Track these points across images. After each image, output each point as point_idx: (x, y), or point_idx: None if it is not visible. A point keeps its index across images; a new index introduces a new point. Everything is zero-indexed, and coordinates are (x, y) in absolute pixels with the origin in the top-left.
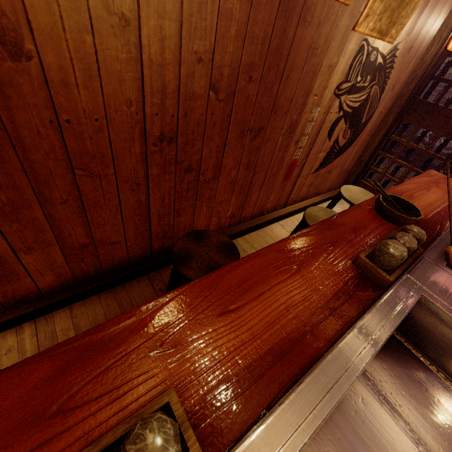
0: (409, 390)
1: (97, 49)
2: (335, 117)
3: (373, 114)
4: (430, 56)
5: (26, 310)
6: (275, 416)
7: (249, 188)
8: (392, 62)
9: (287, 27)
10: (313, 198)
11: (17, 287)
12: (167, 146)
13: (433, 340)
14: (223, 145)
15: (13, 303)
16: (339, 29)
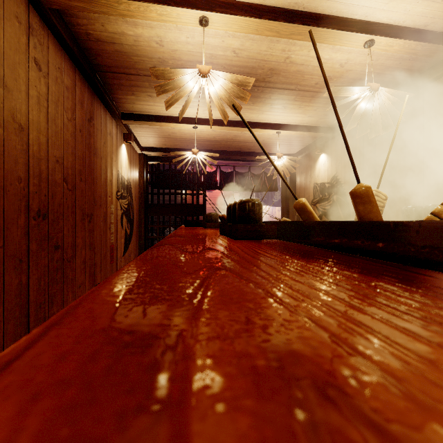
0: None
1: (4, 138)
2: (120, 213)
3: (134, 214)
4: (142, 184)
5: None
6: None
7: (94, 269)
8: (130, 185)
9: (90, 155)
10: None
11: None
12: (42, 221)
13: None
14: (74, 225)
15: None
16: (108, 163)
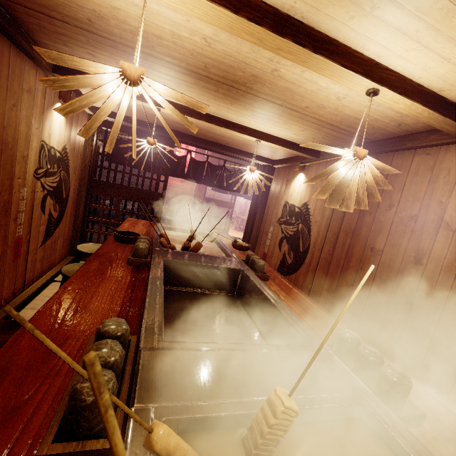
0: (184, 301)
1: None
2: (42, 195)
3: (69, 191)
4: (88, 154)
5: None
6: (147, 310)
7: None
8: (67, 156)
9: None
10: (50, 271)
11: None
12: None
13: (178, 277)
14: None
15: None
16: (21, 132)
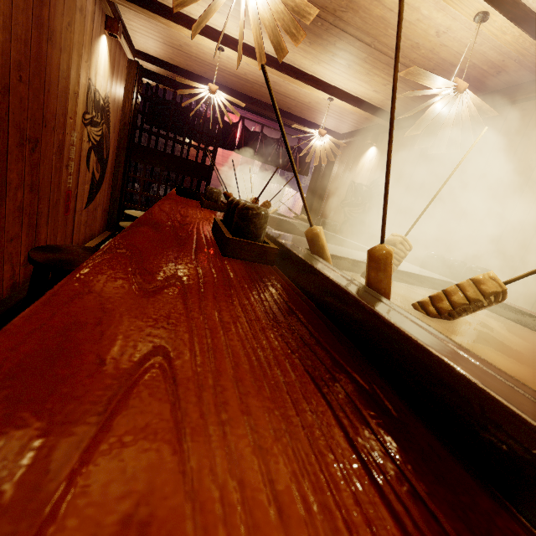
0: None
1: None
2: (87, 147)
3: (109, 152)
4: (128, 110)
5: None
6: None
7: (37, 220)
8: (108, 107)
9: (41, 40)
10: (91, 241)
11: None
12: None
13: None
14: (5, 151)
15: None
16: (74, 61)
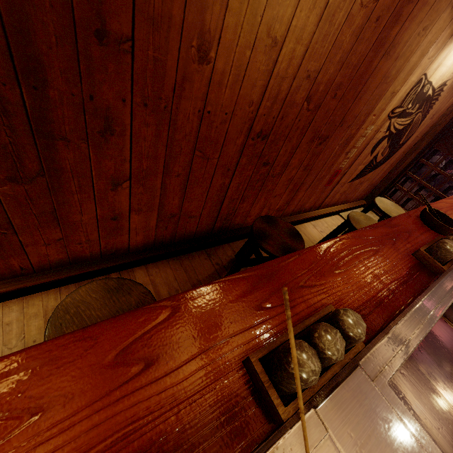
0: (450, 348)
1: (249, 61)
2: (381, 136)
3: (410, 138)
4: None
5: (118, 262)
6: (395, 329)
7: (299, 187)
8: (438, 95)
9: (374, 58)
10: (341, 205)
11: (117, 241)
12: (260, 142)
13: None
14: (296, 146)
15: (108, 254)
16: (409, 64)
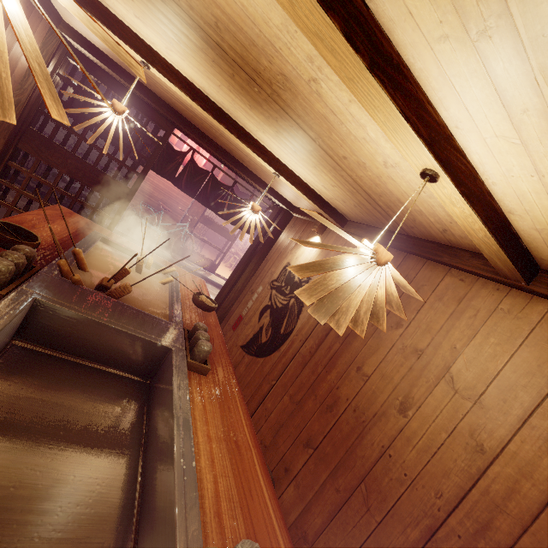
0: (42, 378)
1: None
2: None
3: None
4: (30, 86)
5: None
6: None
7: None
8: None
9: None
10: None
11: None
12: None
13: (57, 334)
14: None
15: None
16: None
